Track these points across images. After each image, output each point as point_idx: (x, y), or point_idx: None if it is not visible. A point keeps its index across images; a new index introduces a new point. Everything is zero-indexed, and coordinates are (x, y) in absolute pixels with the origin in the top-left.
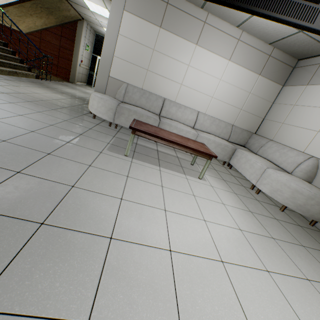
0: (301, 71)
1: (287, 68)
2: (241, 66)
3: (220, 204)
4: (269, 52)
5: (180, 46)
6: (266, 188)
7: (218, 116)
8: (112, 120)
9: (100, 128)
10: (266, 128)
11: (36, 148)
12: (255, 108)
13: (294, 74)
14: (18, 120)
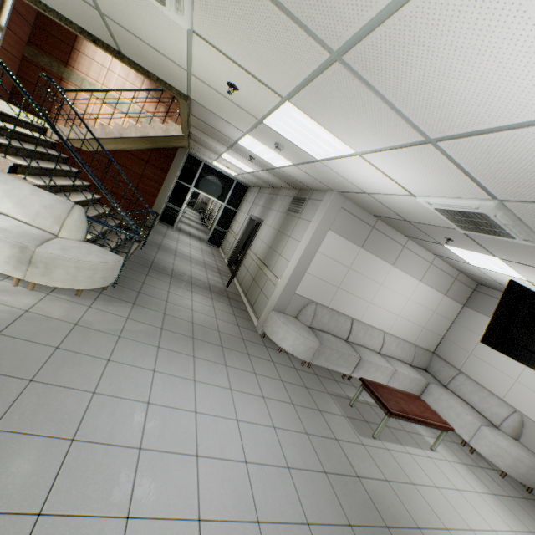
0: (483, 299)
1: (468, 290)
2: (430, 286)
3: (477, 494)
4: (455, 275)
5: (376, 266)
6: (484, 450)
7: (401, 335)
8: (310, 360)
9: (305, 377)
10: (448, 351)
11: (344, 470)
12: (436, 326)
13: (476, 298)
14: (278, 413)
